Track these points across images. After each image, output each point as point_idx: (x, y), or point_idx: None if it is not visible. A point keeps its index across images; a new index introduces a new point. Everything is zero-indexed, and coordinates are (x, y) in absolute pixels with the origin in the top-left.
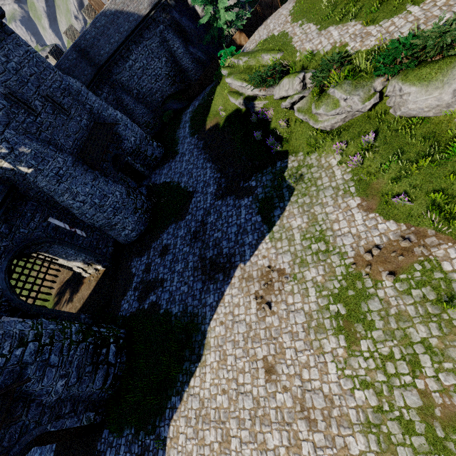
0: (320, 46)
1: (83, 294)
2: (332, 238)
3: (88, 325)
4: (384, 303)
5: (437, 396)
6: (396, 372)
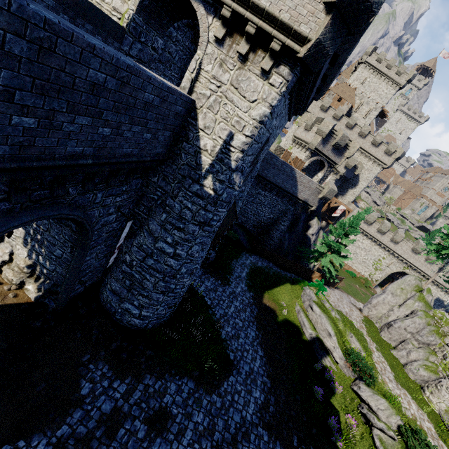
0: (403, 401)
1: None
2: None
3: None
4: None
5: None
6: None
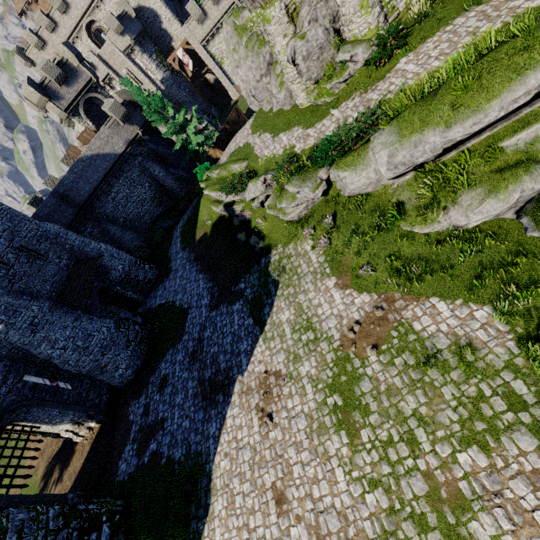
0: (275, 151)
1: (75, 466)
2: (318, 324)
3: (73, 504)
4: (374, 381)
5: (439, 473)
6: (398, 457)
